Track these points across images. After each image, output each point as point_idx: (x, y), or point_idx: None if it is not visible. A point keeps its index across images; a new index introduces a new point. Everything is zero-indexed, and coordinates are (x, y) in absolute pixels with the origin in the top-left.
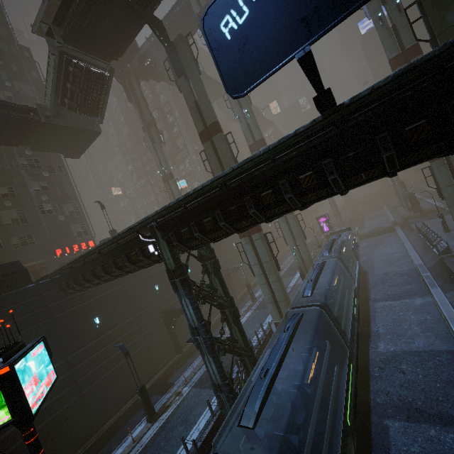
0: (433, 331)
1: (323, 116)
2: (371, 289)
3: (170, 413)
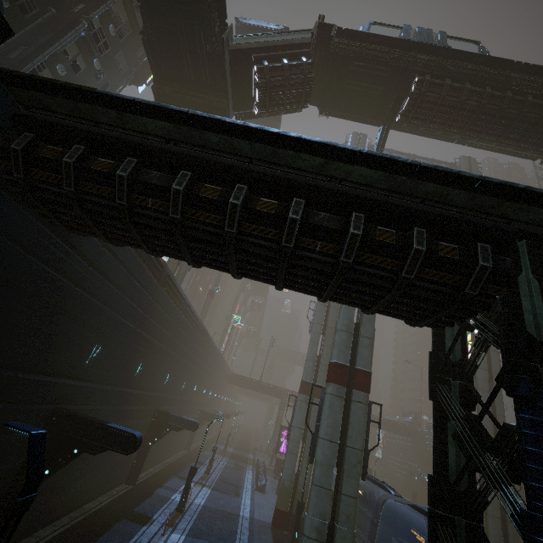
0: None
1: None
2: None
3: None
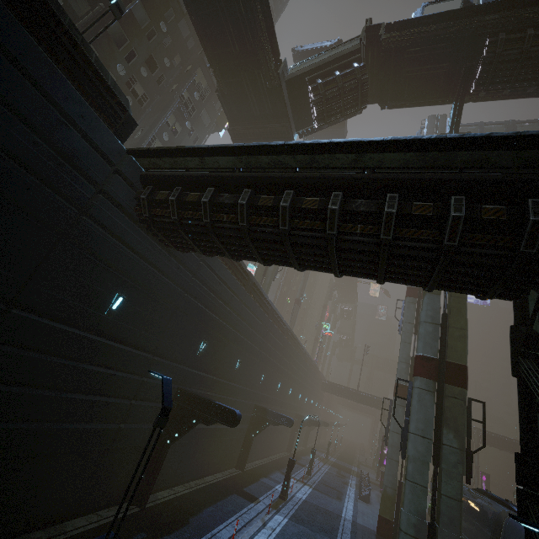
0: None
1: None
2: None
3: None
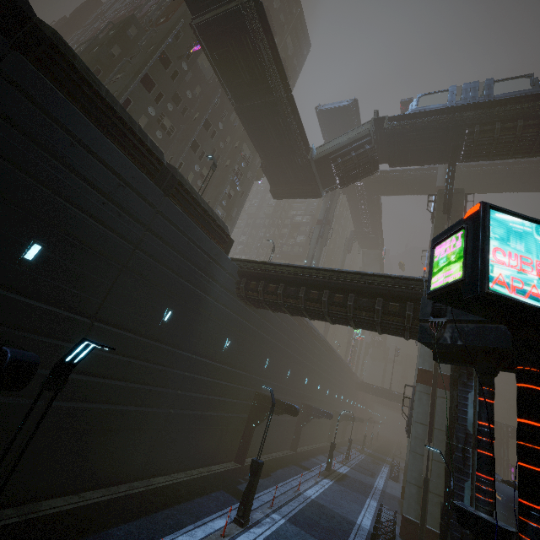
0: None
1: None
2: None
3: (269, 534)
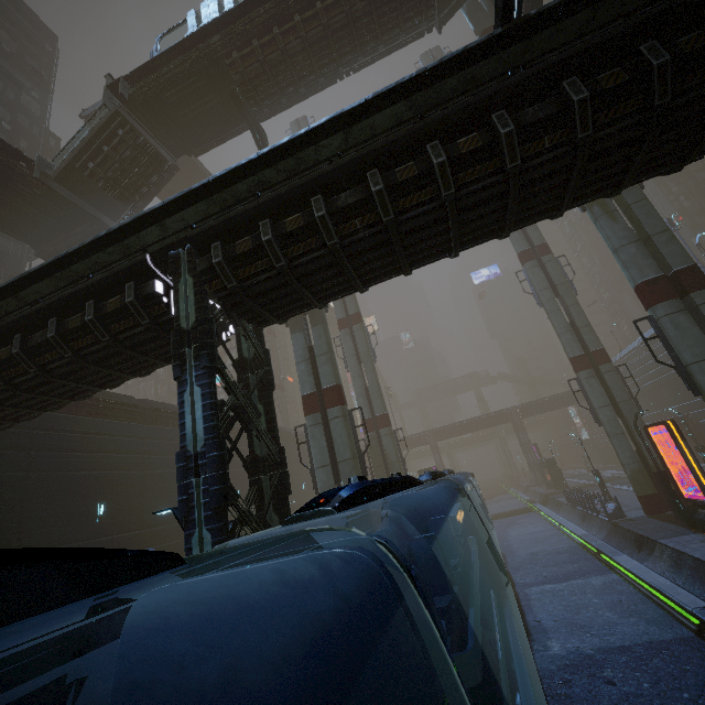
0: (639, 615)
1: (503, 28)
2: (514, 571)
3: None
